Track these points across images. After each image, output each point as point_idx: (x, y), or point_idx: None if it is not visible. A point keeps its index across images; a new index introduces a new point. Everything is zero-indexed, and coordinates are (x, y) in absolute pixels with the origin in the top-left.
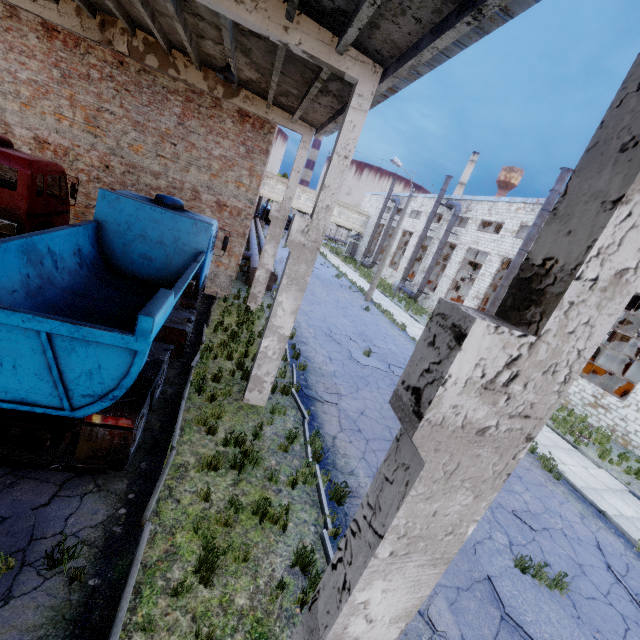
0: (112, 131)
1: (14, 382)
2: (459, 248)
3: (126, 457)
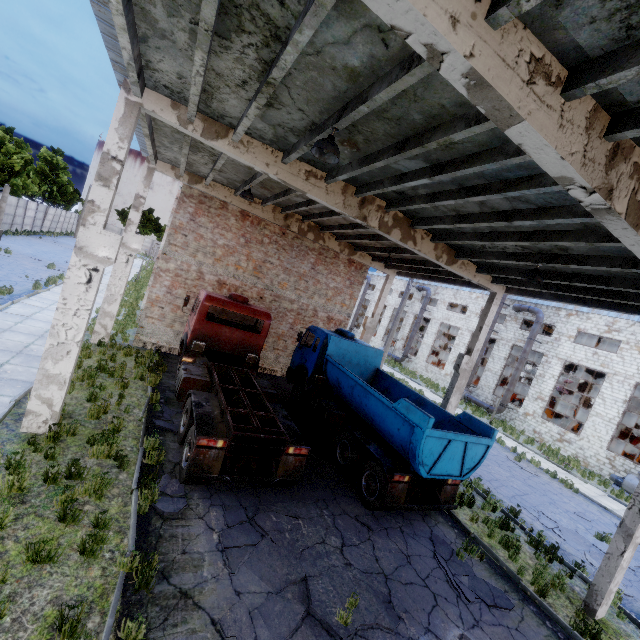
0: (269, 274)
1: (450, 466)
2: (433, 322)
3: (454, 500)
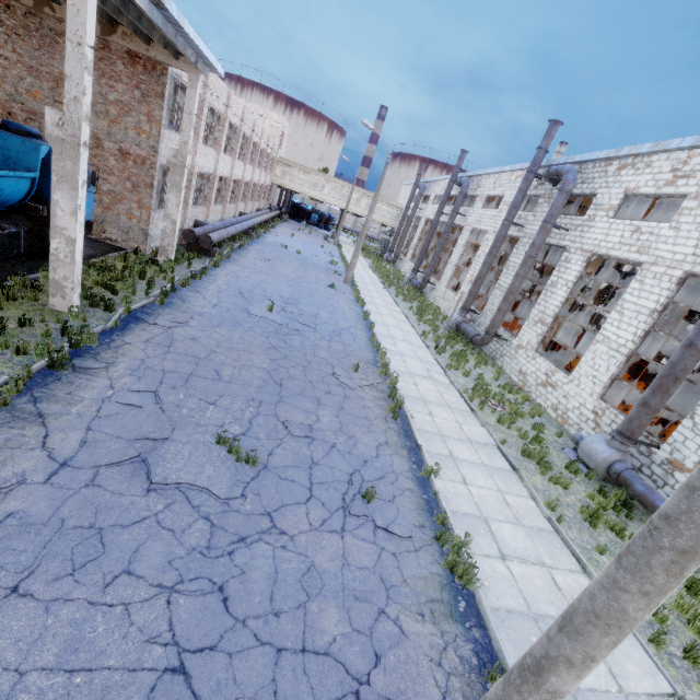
0: (9, 77)
1: None
2: (465, 230)
3: None
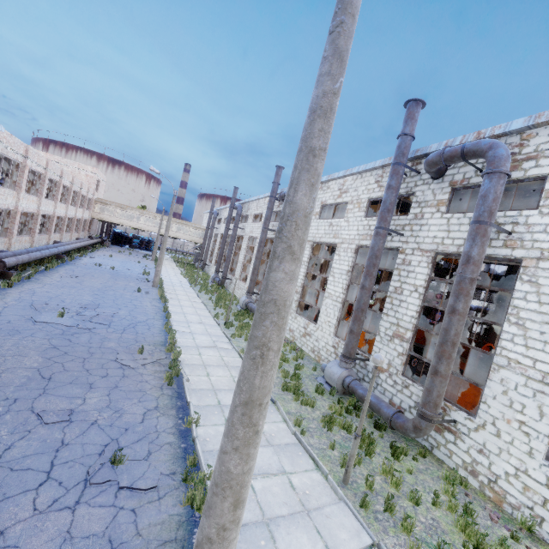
0: None
1: None
2: (245, 238)
3: None
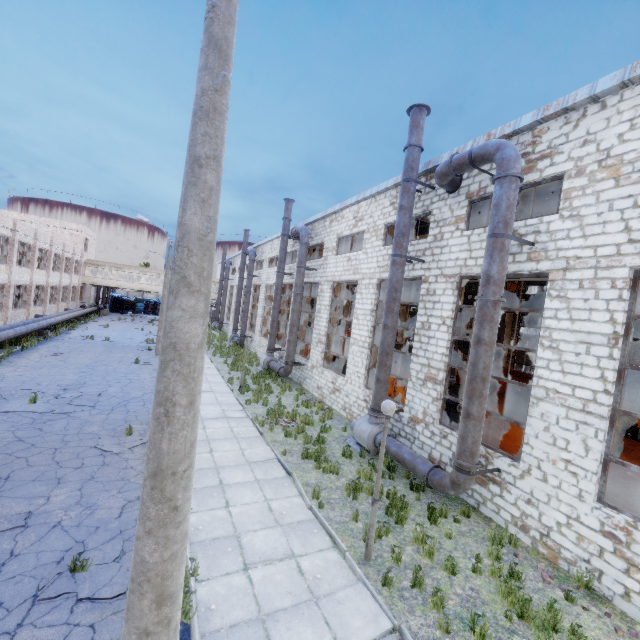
0: None
1: None
2: (262, 287)
3: None
